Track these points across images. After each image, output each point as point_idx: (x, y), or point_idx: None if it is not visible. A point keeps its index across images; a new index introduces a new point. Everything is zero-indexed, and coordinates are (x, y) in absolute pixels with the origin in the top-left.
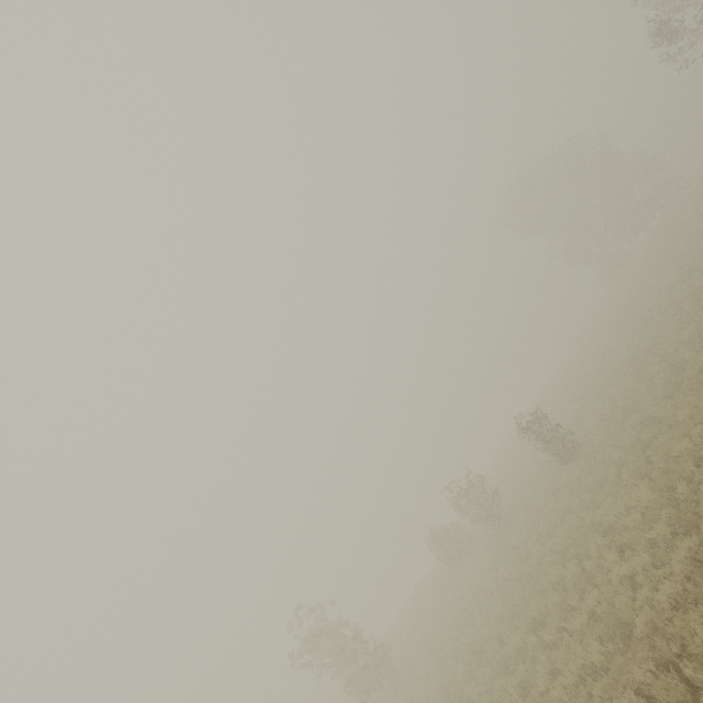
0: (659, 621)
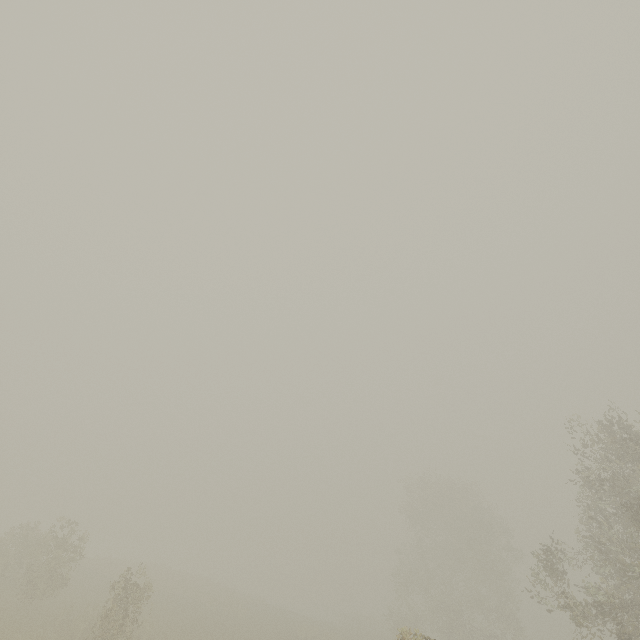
0: None
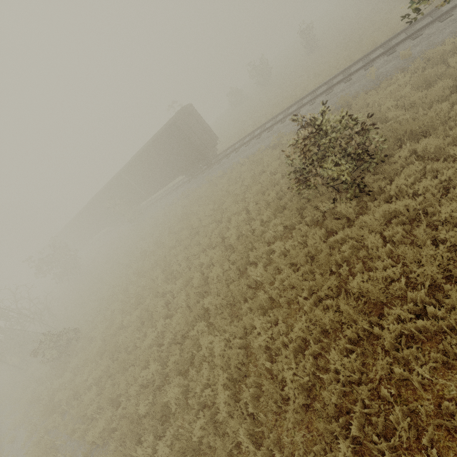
0: (331, 68)
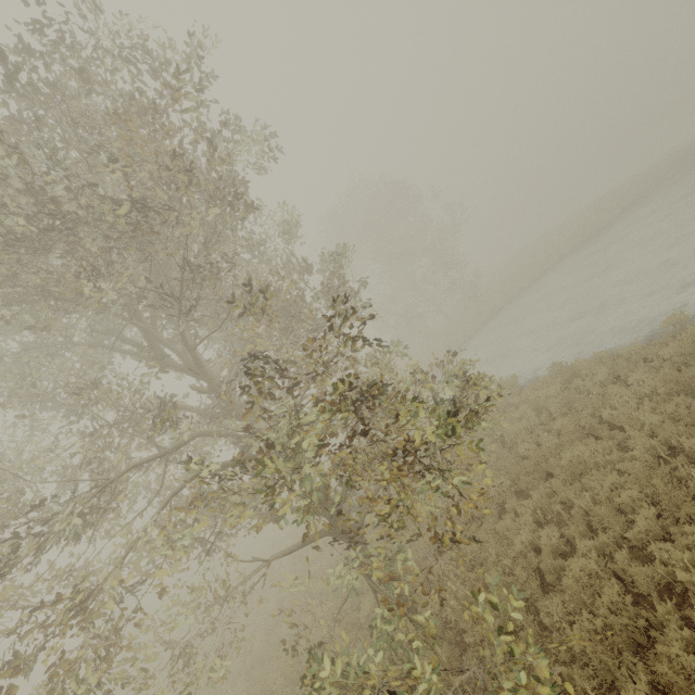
0: None
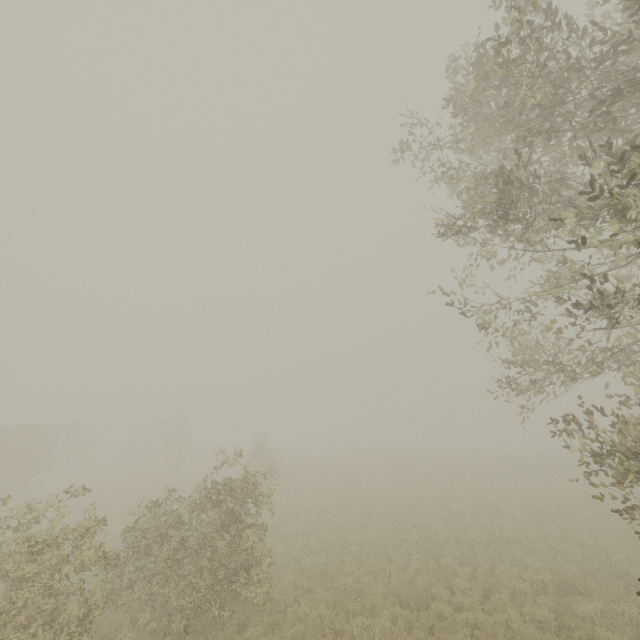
0: None
